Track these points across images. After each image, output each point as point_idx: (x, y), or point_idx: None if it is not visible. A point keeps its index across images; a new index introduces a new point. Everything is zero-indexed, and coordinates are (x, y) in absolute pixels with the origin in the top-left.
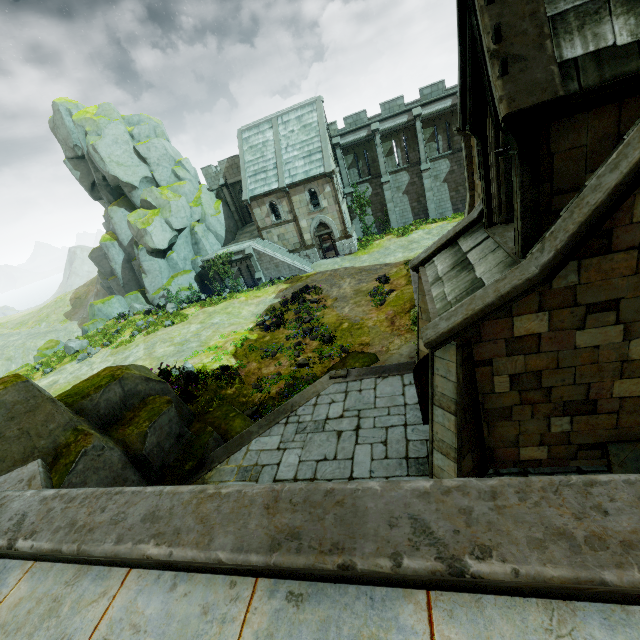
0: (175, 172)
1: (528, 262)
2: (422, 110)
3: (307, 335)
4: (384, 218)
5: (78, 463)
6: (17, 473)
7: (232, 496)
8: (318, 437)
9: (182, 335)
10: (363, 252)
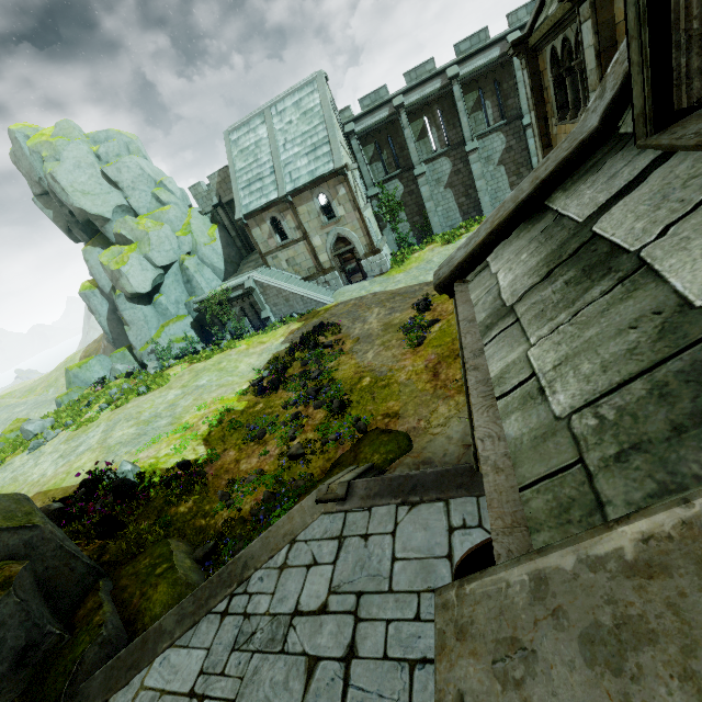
0: (156, 196)
1: None
2: (460, 69)
3: (310, 401)
4: (423, 223)
5: None
6: None
7: None
8: (269, 670)
9: (154, 407)
10: (398, 270)
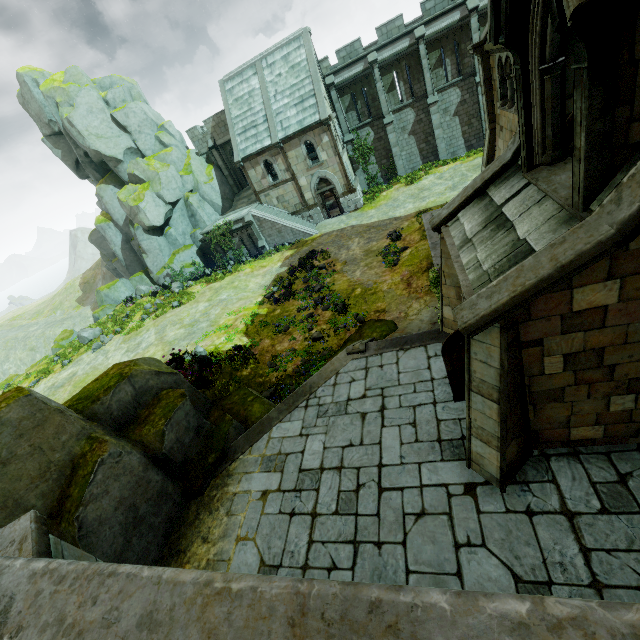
0: (159, 139)
1: (596, 218)
2: (426, 29)
3: (319, 305)
4: (390, 165)
5: (96, 473)
6: (9, 530)
7: (245, 597)
8: (341, 421)
9: (191, 315)
10: (370, 206)
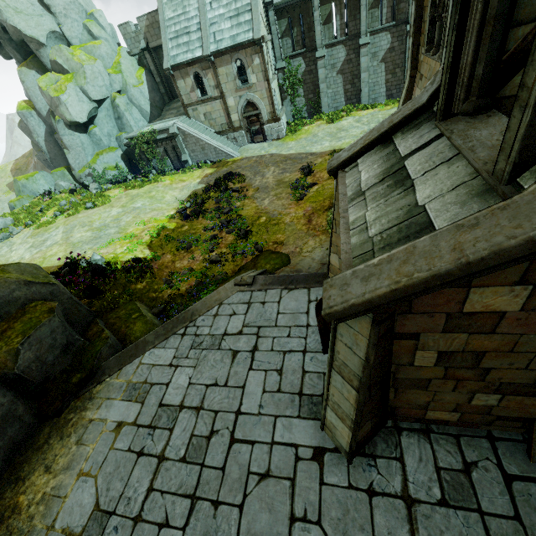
0: (87, 28)
1: (530, 200)
2: None
3: (224, 228)
4: (315, 101)
5: None
6: None
7: None
8: (212, 356)
9: (102, 219)
10: (291, 138)
